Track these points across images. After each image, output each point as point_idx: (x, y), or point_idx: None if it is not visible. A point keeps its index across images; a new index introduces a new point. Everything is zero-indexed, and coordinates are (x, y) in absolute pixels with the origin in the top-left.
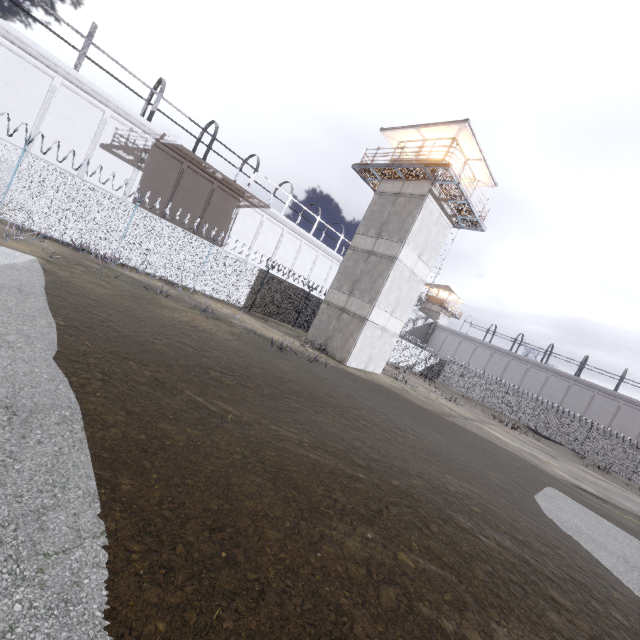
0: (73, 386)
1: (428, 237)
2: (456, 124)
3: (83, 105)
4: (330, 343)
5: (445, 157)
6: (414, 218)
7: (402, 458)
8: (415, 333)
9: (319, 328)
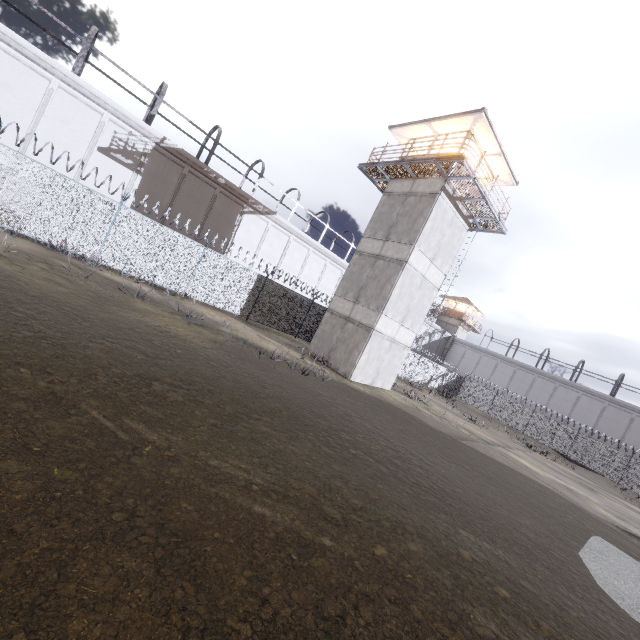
0: None
1: (441, 239)
2: (471, 114)
3: (81, 108)
4: (333, 355)
5: (459, 151)
6: (425, 218)
7: (398, 505)
8: (431, 347)
9: (322, 339)
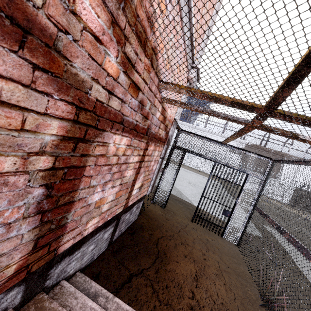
0: (234, 199)
1: None
2: None
3: None
4: None
5: None
6: None
7: None
8: None
9: None
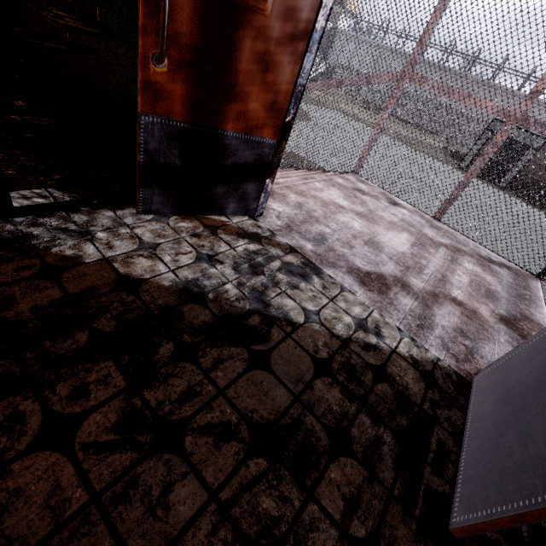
0: None
1: None
2: None
3: None
4: None
5: None
6: None
7: None
8: None
9: None
